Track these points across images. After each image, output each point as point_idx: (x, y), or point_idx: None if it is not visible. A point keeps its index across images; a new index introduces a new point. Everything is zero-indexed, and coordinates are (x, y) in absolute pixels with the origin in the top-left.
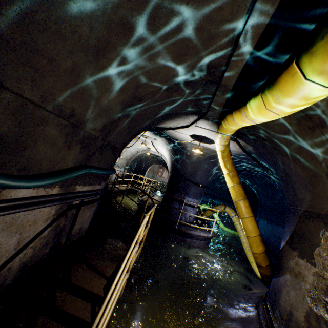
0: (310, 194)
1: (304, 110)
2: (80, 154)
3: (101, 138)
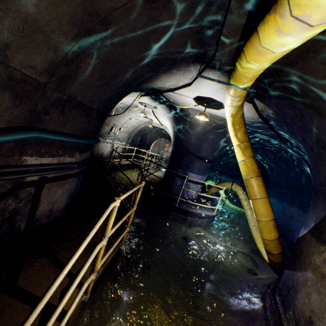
0: None
1: None
2: (14, 108)
3: (53, 87)
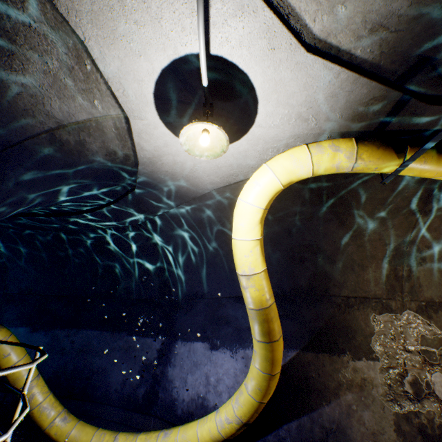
0: (355, 277)
1: (437, 195)
2: None
3: None
